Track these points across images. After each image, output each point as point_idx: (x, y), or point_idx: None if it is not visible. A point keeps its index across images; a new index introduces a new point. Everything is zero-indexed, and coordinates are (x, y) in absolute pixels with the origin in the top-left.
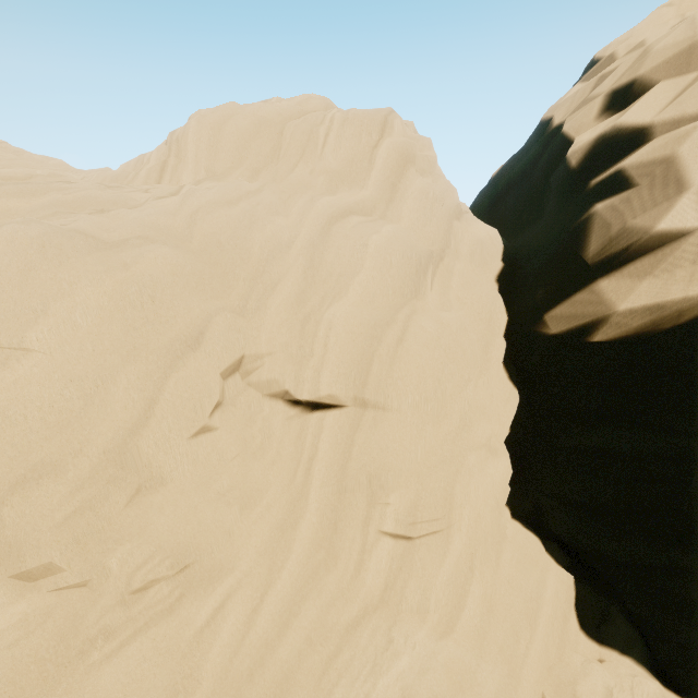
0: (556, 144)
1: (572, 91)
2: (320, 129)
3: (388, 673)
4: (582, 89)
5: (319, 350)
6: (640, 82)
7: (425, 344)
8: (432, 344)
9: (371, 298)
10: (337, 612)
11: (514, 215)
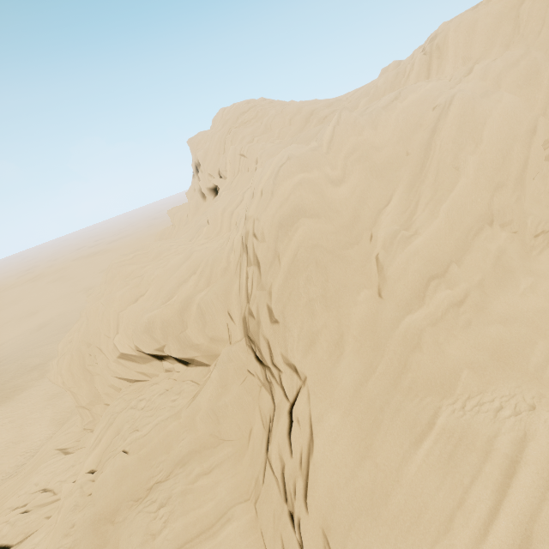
0: None
1: None
2: None
3: None
4: None
5: None
6: None
7: None
8: None
9: None
10: None
11: None
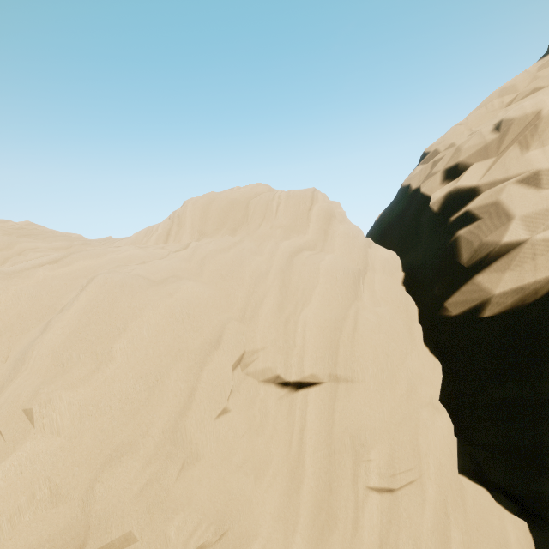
0: (419, 199)
1: (417, 169)
2: (273, 202)
3: None
4: (424, 169)
5: (299, 342)
6: (462, 164)
7: (372, 329)
8: (376, 329)
9: (327, 302)
10: None
11: (399, 242)
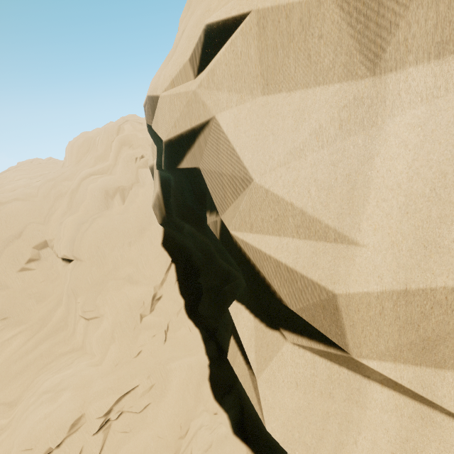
0: None
1: None
2: (97, 138)
3: (61, 373)
4: None
5: (62, 236)
6: None
7: (95, 231)
8: (98, 230)
9: (86, 212)
10: (59, 347)
11: None
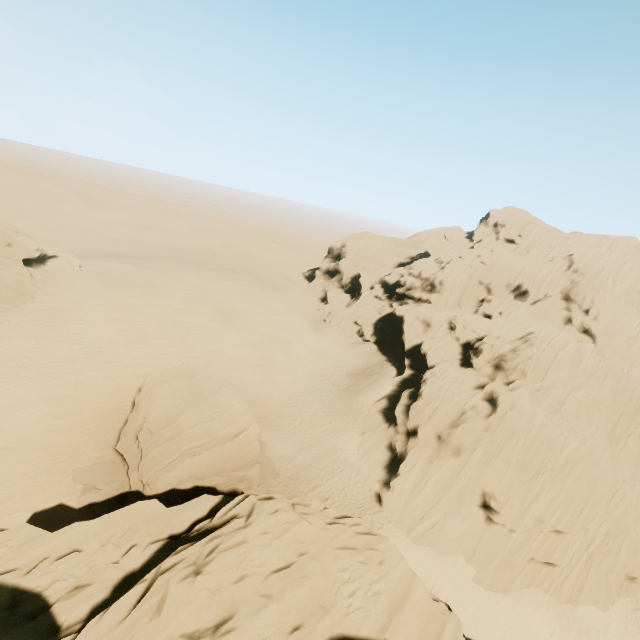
0: None
1: None
2: None
3: None
4: None
5: None
6: None
7: None
8: None
9: None
10: None
11: None
